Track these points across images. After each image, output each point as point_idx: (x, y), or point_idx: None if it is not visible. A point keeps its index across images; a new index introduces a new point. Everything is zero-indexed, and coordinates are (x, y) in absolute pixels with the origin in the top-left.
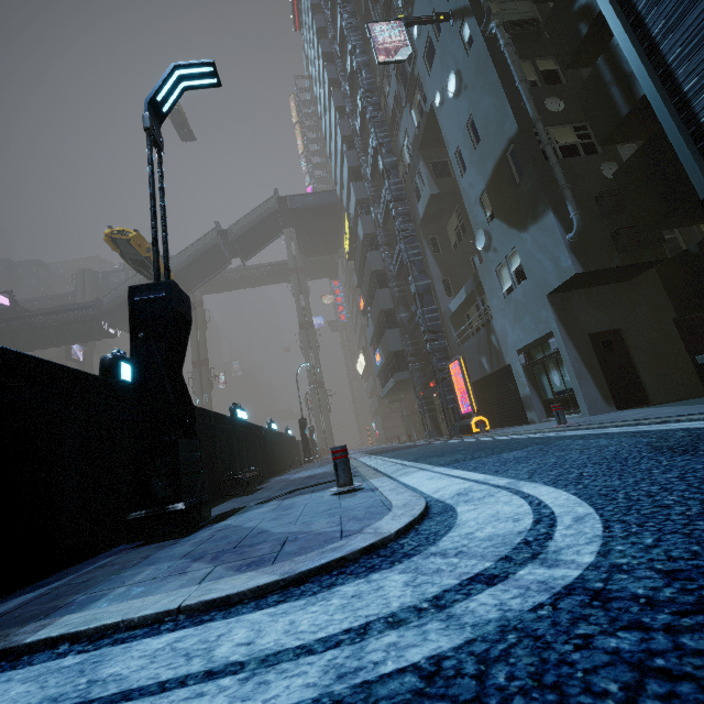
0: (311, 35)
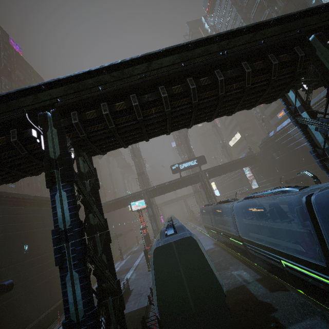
0: (227, 14)
